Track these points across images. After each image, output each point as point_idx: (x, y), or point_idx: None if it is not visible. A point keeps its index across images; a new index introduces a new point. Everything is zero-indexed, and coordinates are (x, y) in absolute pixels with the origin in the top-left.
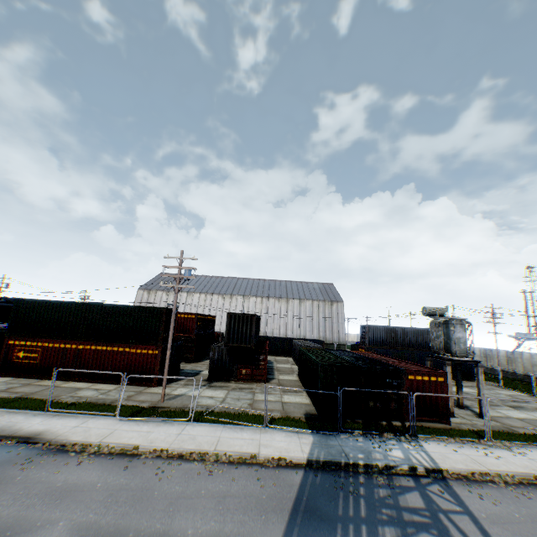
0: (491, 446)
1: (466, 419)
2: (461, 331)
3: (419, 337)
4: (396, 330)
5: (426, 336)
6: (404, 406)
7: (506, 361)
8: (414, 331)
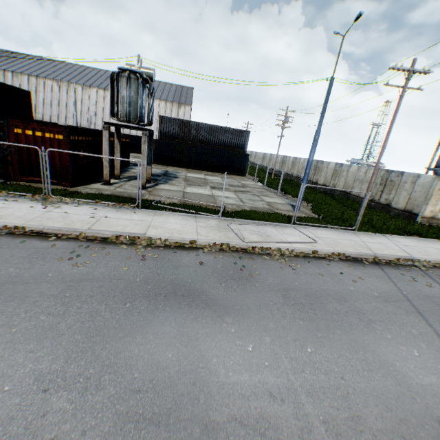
0: (32, 201)
1: (119, 187)
2: (128, 87)
3: (212, 134)
4: (190, 124)
5: (219, 134)
6: (12, 165)
7: (291, 165)
8: (208, 127)
